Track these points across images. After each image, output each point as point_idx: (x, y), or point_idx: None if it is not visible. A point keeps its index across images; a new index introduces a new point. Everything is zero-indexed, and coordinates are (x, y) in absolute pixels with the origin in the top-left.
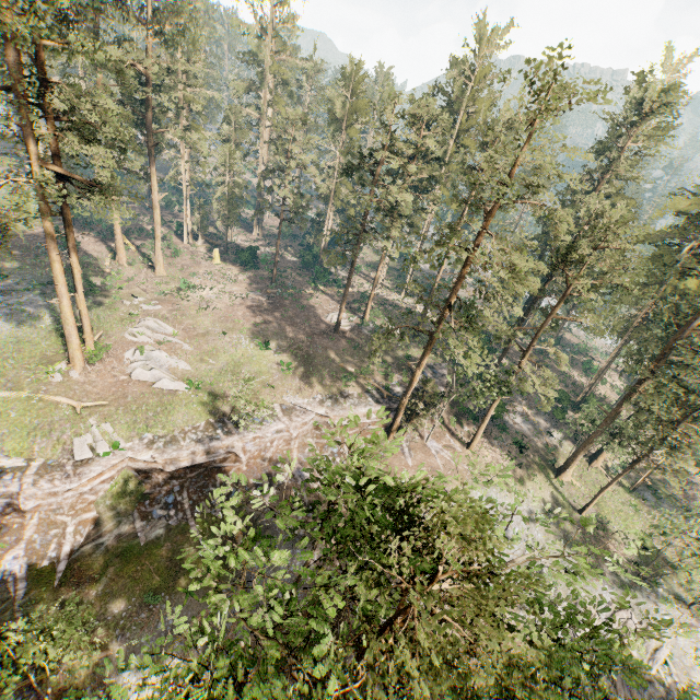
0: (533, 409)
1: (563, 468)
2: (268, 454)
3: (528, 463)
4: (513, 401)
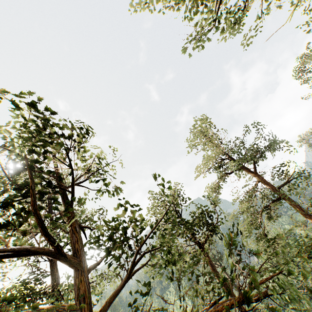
0: None
1: None
2: None
3: None
4: None
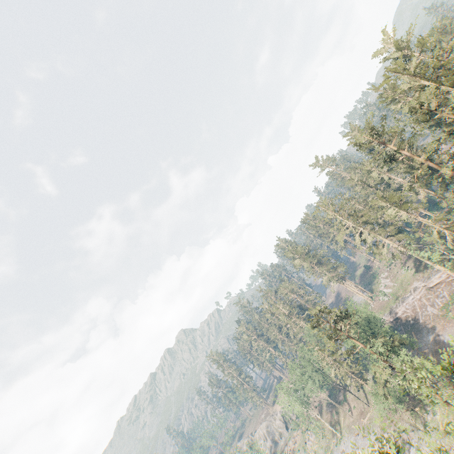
0: None
1: None
2: (416, 307)
3: None
4: None
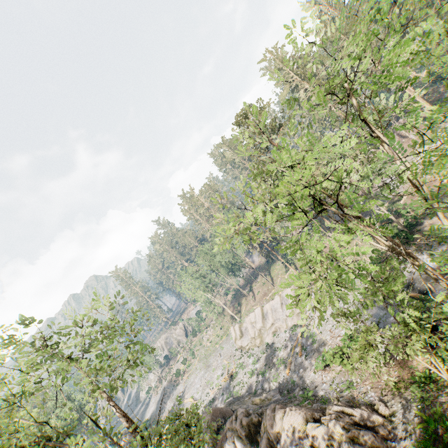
0: None
1: None
2: None
3: None
4: None
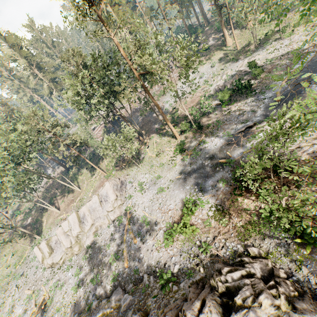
0: (217, 34)
1: (225, 41)
2: (128, 109)
3: (211, 52)
4: (208, 39)
